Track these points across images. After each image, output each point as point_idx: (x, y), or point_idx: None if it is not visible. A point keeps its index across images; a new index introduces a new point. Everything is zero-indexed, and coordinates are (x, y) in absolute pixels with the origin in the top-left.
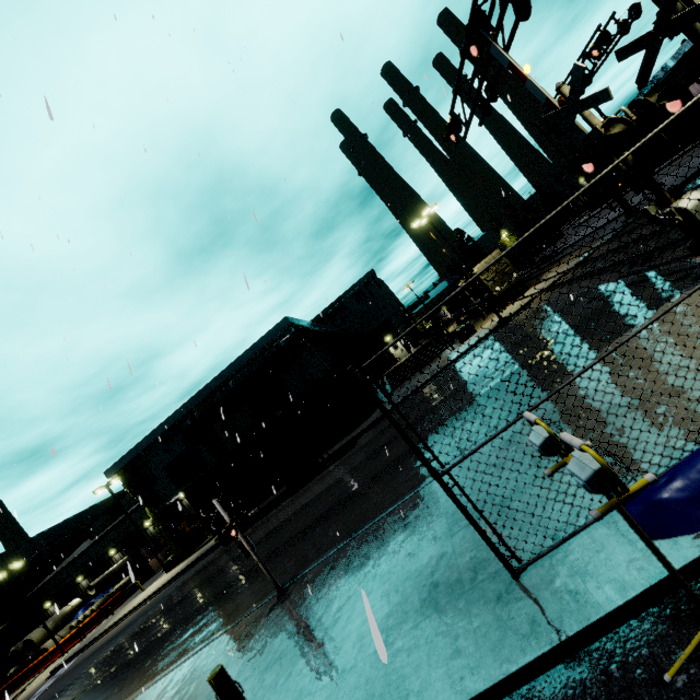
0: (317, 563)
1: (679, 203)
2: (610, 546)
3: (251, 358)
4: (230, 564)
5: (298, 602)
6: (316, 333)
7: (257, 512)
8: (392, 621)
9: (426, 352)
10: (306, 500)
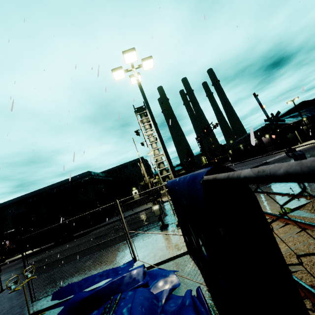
0: (20, 283)
1: (153, 207)
2: (47, 300)
3: (68, 182)
4: (9, 272)
5: (1, 295)
6: (100, 180)
7: (40, 249)
8: (6, 308)
9: (142, 200)
10: (54, 252)
